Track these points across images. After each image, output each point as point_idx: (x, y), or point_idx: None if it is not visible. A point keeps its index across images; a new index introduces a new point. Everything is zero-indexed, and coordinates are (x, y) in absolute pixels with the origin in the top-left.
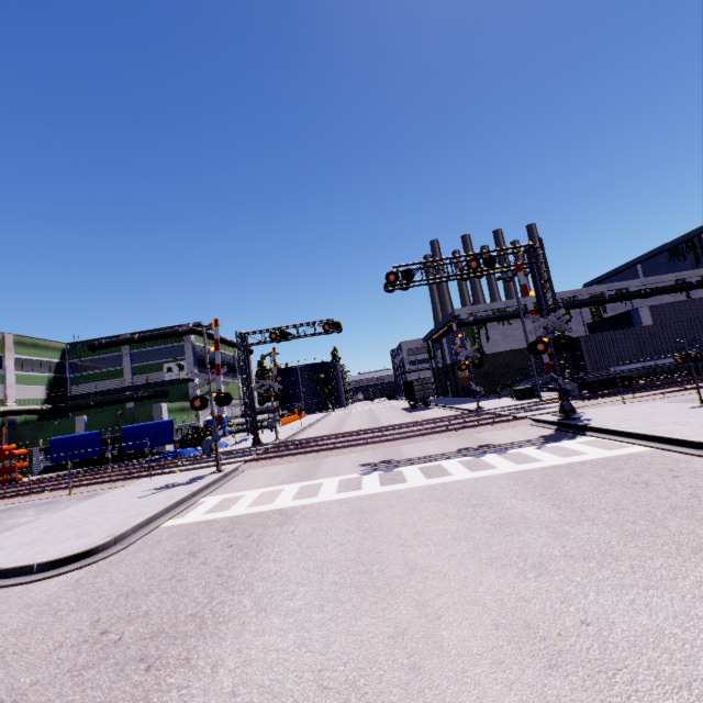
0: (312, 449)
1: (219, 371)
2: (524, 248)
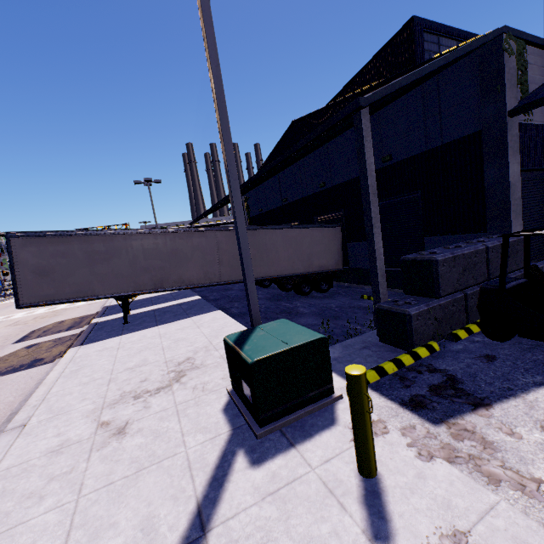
0: None
1: (2, 264)
2: (125, 224)
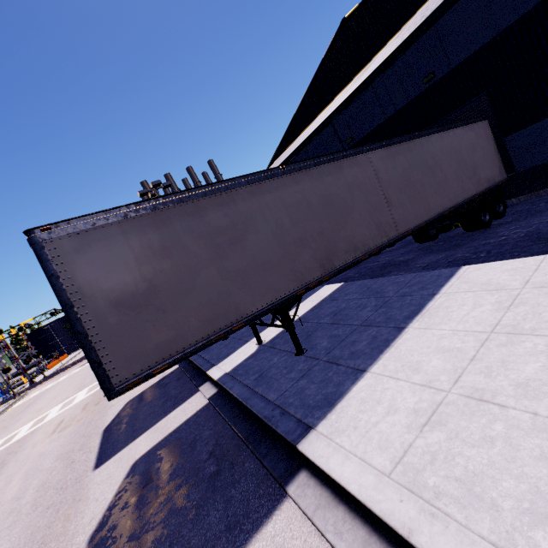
0: (61, 371)
1: None
2: None
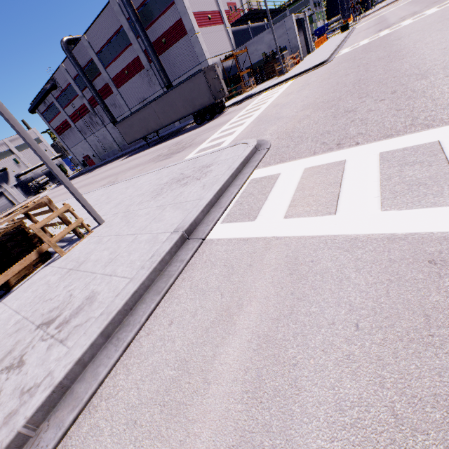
0: (376, 11)
1: None
2: None
